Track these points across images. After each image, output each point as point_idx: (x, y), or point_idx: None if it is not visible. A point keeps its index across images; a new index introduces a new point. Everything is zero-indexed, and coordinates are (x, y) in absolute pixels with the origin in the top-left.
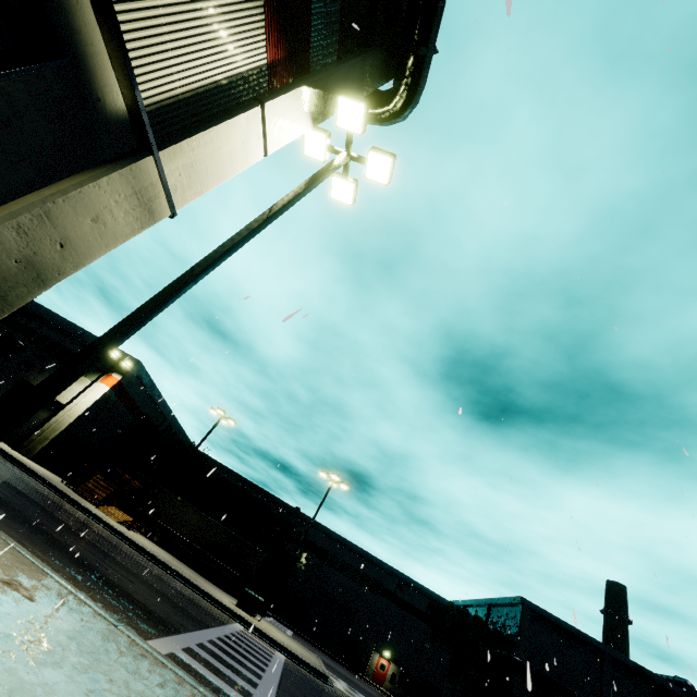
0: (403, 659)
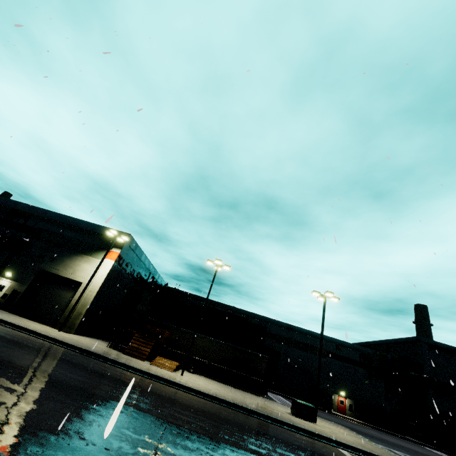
0: (353, 394)
